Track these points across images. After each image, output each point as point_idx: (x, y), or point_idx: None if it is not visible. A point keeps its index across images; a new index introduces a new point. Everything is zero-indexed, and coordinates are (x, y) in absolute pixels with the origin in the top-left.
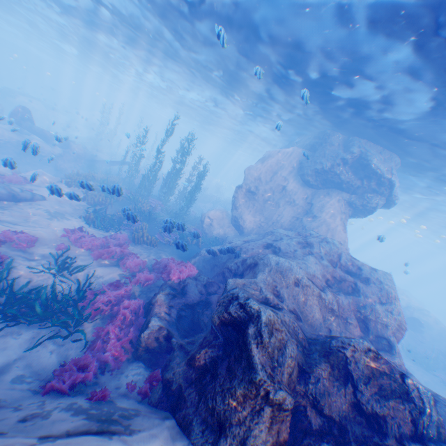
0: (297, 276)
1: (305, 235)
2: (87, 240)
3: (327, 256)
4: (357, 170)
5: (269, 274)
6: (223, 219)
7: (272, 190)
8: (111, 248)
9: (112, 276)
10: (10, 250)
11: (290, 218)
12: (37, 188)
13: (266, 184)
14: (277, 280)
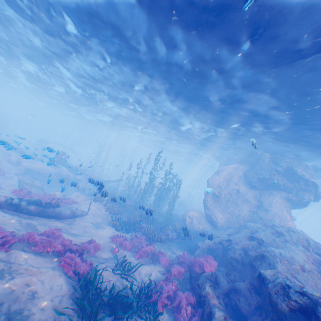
0: (300, 263)
1: (272, 226)
2: (127, 242)
3: (300, 242)
4: (287, 176)
5: (281, 263)
6: (198, 216)
7: (229, 193)
8: (144, 248)
9: (154, 272)
10: (88, 256)
11: (248, 212)
12: (79, 205)
13: (224, 189)
14: (288, 268)
